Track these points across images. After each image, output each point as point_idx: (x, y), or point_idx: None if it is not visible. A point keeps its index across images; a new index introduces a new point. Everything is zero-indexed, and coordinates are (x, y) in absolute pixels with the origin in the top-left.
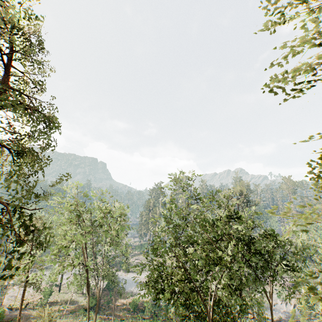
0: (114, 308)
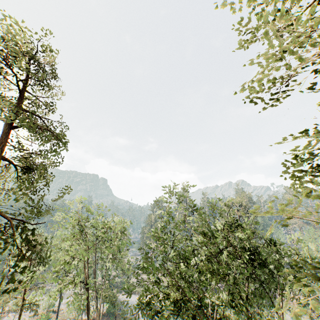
0: None
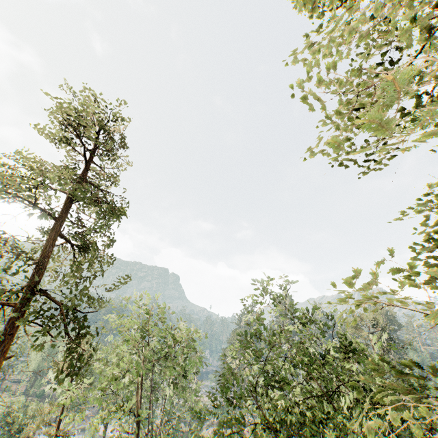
0: None
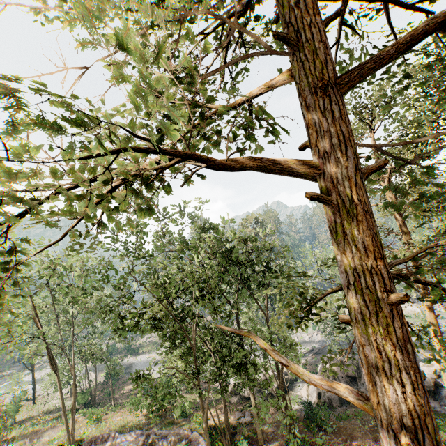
0: (119, 398)
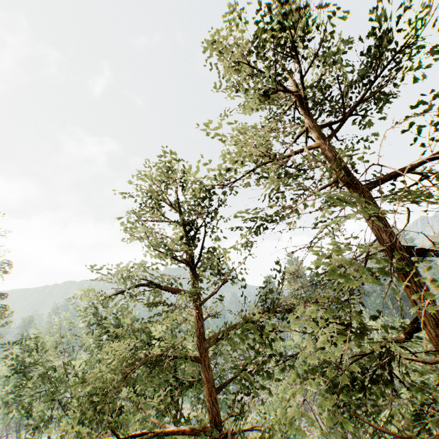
0: None
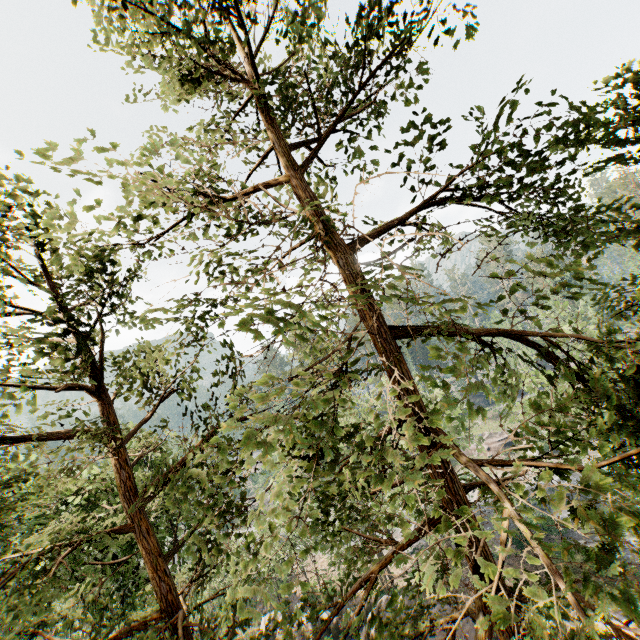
0: None
